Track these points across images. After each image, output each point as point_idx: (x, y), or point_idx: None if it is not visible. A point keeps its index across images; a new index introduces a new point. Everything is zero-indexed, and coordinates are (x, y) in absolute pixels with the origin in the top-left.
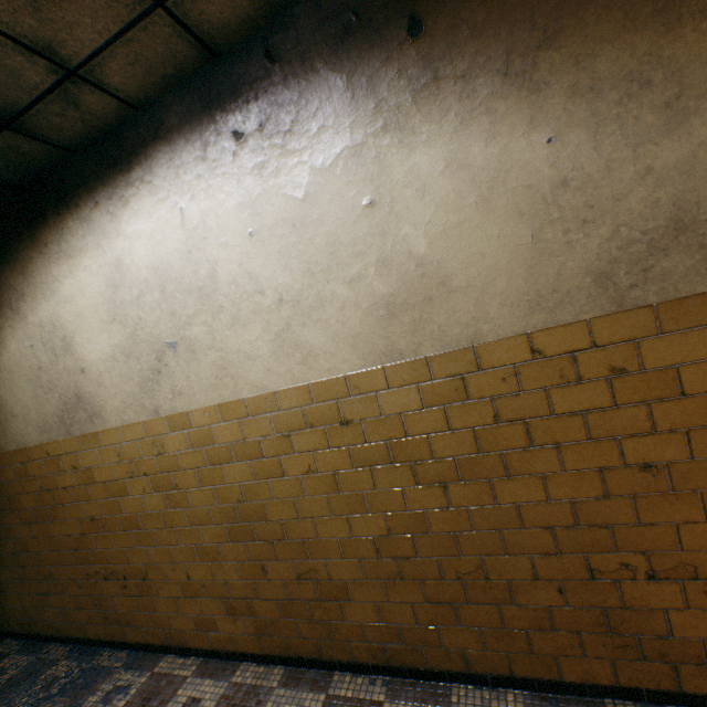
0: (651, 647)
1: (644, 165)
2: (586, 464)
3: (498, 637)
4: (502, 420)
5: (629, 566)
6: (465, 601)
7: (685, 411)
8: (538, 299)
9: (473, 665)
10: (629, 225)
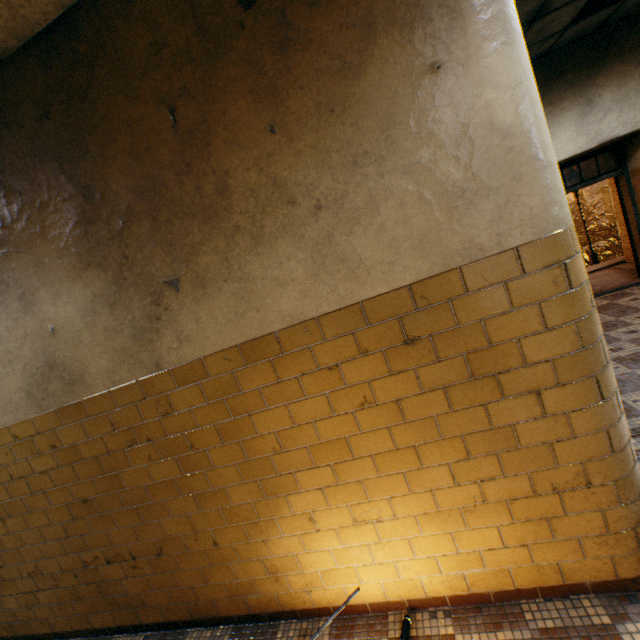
0: (124, 601)
1: (24, 330)
2: (61, 501)
3: (61, 608)
4: (16, 477)
5: (99, 557)
6: (39, 589)
7: (89, 468)
8: (6, 406)
9: (56, 627)
10: (30, 364)
